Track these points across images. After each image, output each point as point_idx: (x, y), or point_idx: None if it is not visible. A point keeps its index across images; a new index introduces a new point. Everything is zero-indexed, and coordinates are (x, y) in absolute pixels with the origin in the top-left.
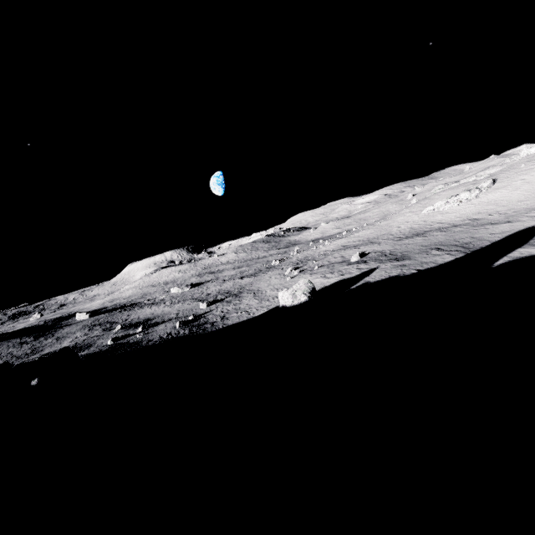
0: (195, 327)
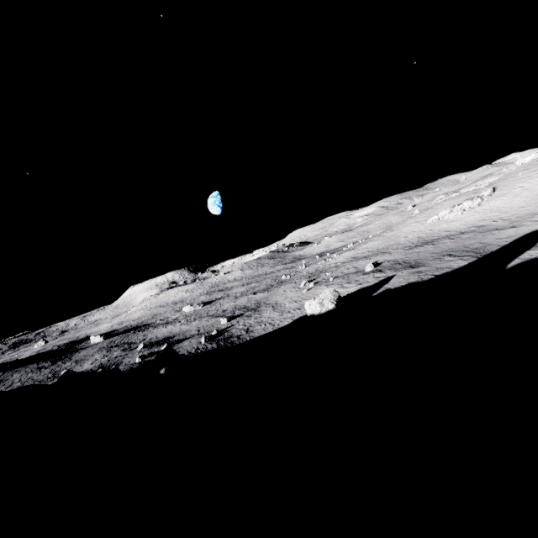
0: (221, 341)
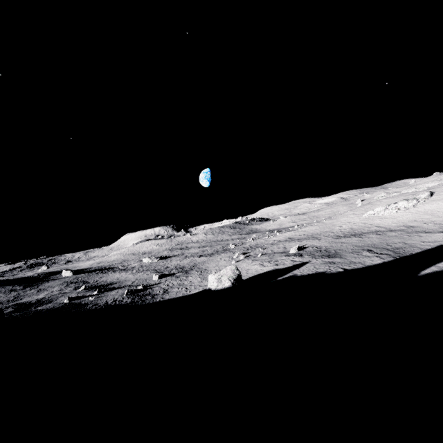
0: (138, 297)
